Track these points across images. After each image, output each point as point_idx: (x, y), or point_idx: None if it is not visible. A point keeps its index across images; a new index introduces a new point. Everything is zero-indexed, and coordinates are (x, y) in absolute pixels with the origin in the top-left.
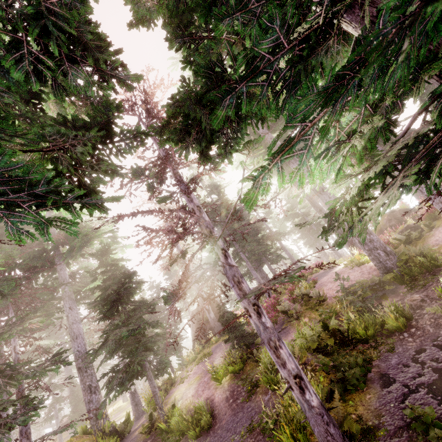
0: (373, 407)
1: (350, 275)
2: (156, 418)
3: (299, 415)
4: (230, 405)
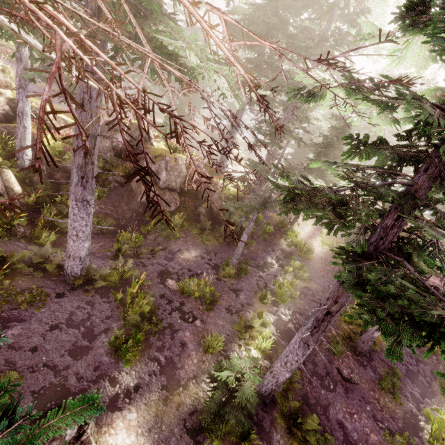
0: (382, 347)
1: None
2: (285, 224)
3: (359, 321)
4: (321, 263)
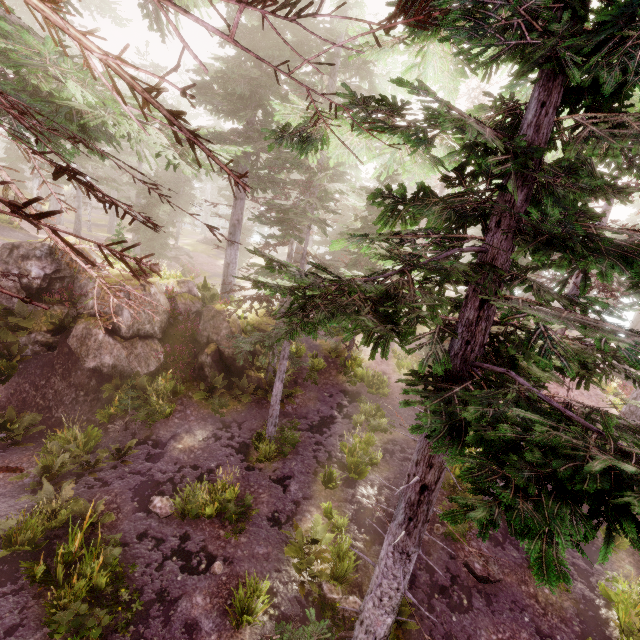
0: None
1: (581, 397)
2: (341, 351)
3: None
4: (404, 396)
